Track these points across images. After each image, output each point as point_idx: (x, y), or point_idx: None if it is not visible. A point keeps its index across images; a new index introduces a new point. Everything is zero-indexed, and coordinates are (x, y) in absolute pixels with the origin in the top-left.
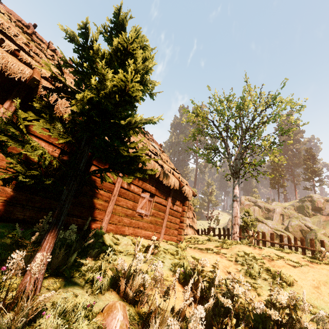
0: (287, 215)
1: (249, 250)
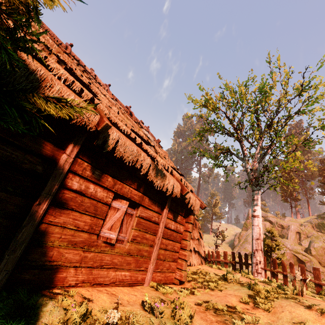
0: (304, 233)
1: (314, 321)
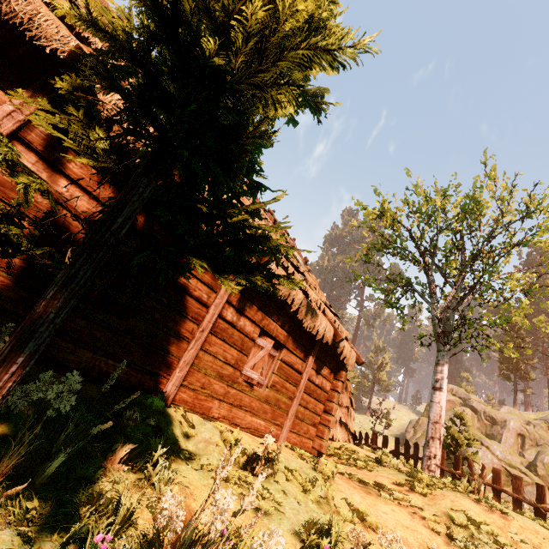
0: (531, 438)
1: (478, 513)
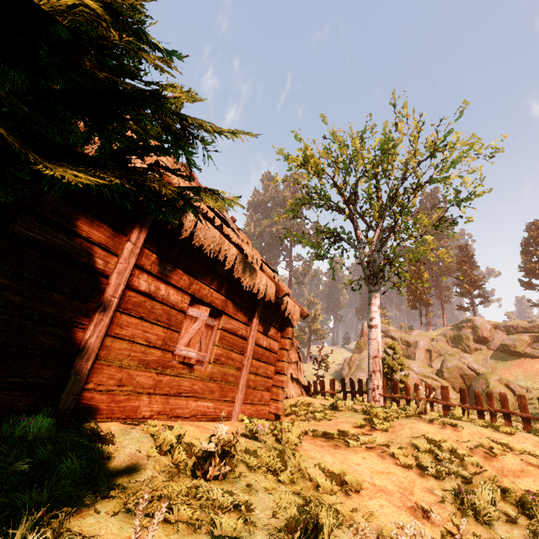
0: (436, 350)
1: (435, 433)
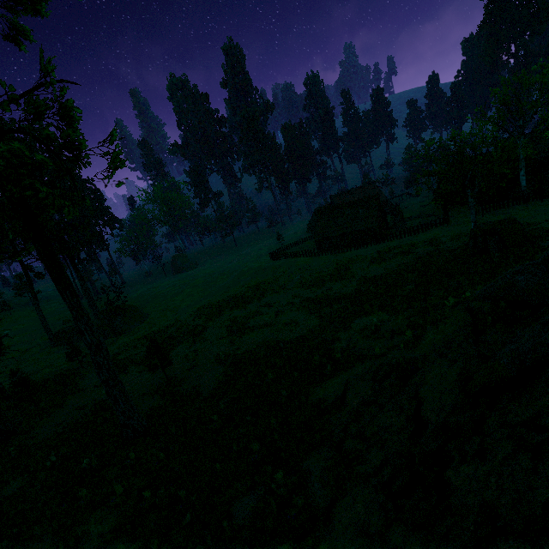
0: None
1: None
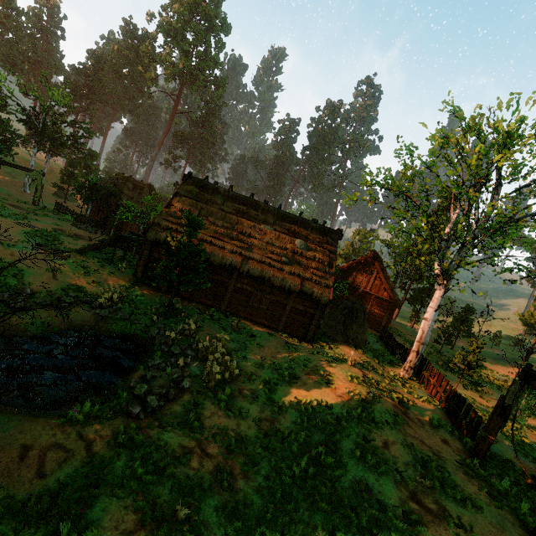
0: None
1: (315, 361)
